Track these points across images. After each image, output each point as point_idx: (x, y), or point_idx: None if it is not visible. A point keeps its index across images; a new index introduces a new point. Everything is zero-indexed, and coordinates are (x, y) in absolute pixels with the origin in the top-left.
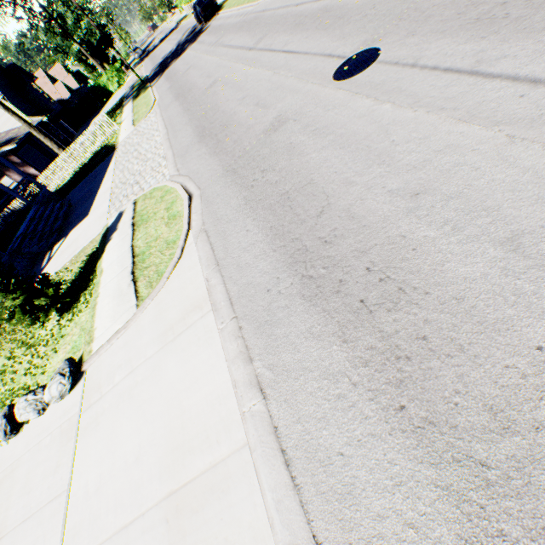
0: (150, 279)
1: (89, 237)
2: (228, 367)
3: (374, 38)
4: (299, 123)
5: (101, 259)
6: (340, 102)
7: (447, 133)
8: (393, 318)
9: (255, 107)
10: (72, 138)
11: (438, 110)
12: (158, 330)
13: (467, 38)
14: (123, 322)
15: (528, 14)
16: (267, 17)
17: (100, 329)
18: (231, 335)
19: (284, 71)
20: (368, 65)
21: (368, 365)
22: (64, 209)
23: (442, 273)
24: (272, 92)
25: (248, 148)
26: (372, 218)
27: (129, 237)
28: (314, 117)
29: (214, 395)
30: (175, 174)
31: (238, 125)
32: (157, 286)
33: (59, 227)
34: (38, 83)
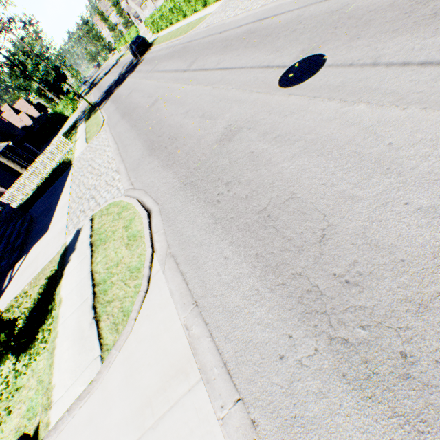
0: (114, 319)
1: (48, 255)
2: None
3: (312, 47)
4: (254, 130)
5: (60, 285)
6: (297, 107)
7: None
8: None
9: (202, 119)
10: (36, 156)
11: (438, 105)
12: (132, 404)
13: (431, 32)
14: (86, 382)
15: None
16: (195, 45)
17: (58, 387)
18: (241, 436)
19: (223, 85)
20: (316, 69)
21: None
22: (25, 225)
23: None
24: (215, 104)
25: (202, 159)
26: (410, 248)
27: (88, 259)
28: (271, 124)
29: None
30: (130, 188)
31: (187, 137)
32: (123, 331)
33: (20, 244)
34: (5, 116)
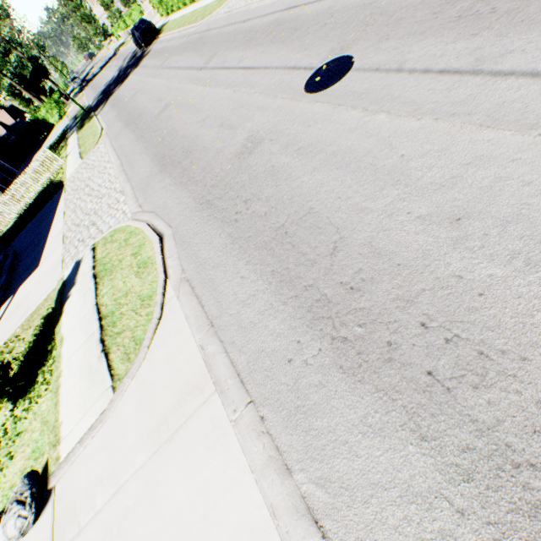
0: (125, 349)
1: (42, 293)
2: (257, 482)
3: (341, 46)
4: (277, 142)
5: (60, 323)
6: (321, 116)
7: (470, 142)
8: (487, 400)
9: (220, 129)
10: (13, 176)
11: (448, 116)
12: (147, 424)
13: (454, 37)
14: (98, 413)
15: (519, 7)
16: (213, 36)
17: (67, 423)
18: (251, 431)
19: (246, 88)
20: (343, 74)
21: (472, 478)
22: (8, 260)
23: (536, 328)
24: (236, 111)
25: (221, 175)
26: (406, 253)
27: (92, 292)
28: (294, 135)
29: (245, 531)
30: (138, 211)
31: (204, 150)
32: (136, 359)
33: (4, 284)
34: None
